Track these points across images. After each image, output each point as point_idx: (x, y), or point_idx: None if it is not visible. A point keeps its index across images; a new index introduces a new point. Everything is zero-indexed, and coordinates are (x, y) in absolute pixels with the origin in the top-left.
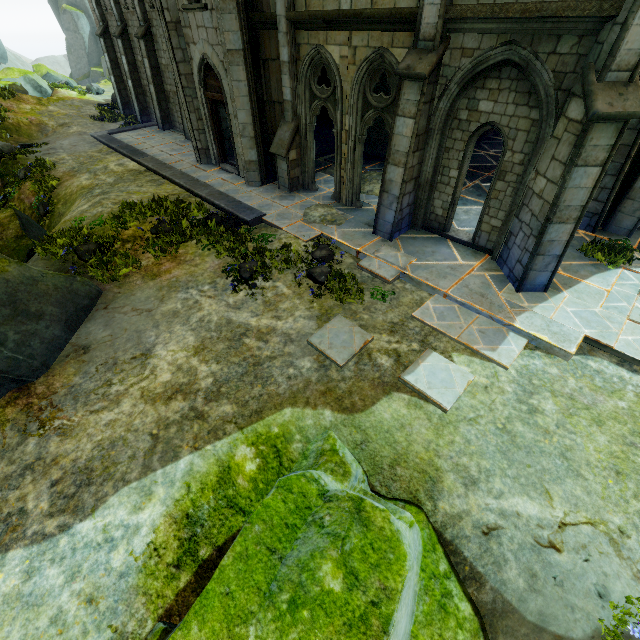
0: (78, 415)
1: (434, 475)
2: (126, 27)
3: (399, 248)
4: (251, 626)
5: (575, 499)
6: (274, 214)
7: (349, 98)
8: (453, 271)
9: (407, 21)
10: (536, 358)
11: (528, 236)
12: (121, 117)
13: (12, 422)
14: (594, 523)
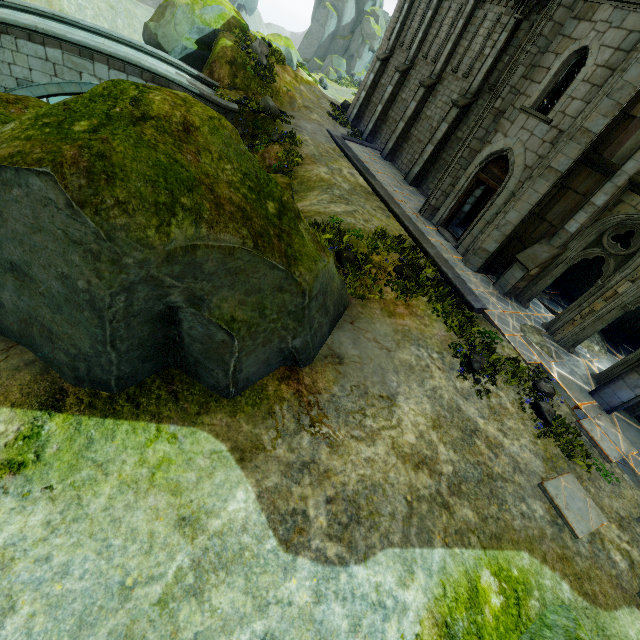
0: (341, 432)
1: None
2: (411, 68)
3: (617, 427)
4: None
5: None
6: (495, 313)
7: None
8: None
9: None
10: None
11: None
12: (349, 125)
13: (288, 403)
14: None
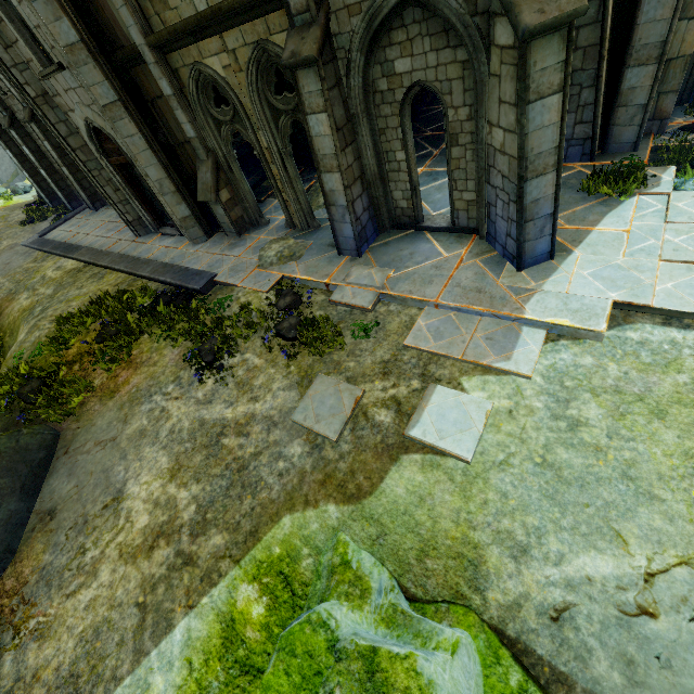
0: (54, 605)
1: (473, 556)
2: (13, 114)
3: (371, 263)
4: None
5: (656, 534)
6: (226, 270)
7: (253, 111)
8: (439, 271)
9: None
10: (562, 350)
11: (507, 203)
12: (51, 212)
13: None
14: (689, 561)
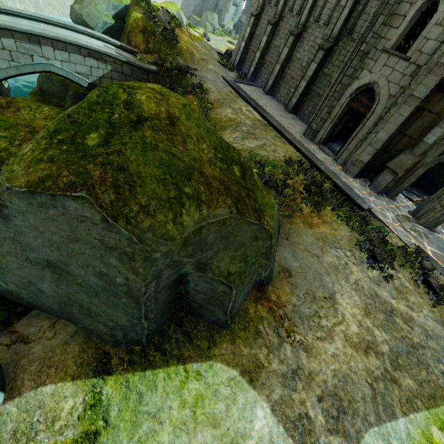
0: (309, 336)
1: None
2: (279, 20)
3: None
4: None
5: None
6: (377, 210)
7: None
8: None
9: None
10: None
11: None
12: (235, 69)
13: (266, 320)
14: None
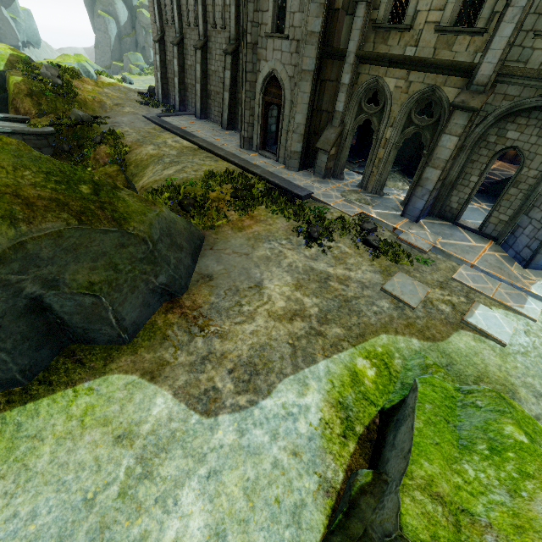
0: (226, 324)
1: (511, 388)
2: (183, 38)
3: (425, 229)
4: (464, 464)
5: None
6: (319, 193)
7: (396, 116)
8: (472, 249)
9: (463, 70)
10: None
11: (538, 229)
12: (161, 104)
13: (177, 325)
14: None
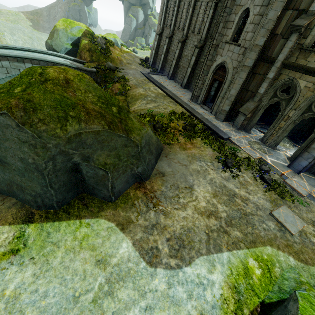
0: (169, 207)
1: None
2: (173, 35)
3: (304, 180)
4: None
5: None
6: (234, 138)
7: (301, 104)
8: None
9: None
10: None
11: None
12: (150, 67)
13: (141, 199)
14: None
